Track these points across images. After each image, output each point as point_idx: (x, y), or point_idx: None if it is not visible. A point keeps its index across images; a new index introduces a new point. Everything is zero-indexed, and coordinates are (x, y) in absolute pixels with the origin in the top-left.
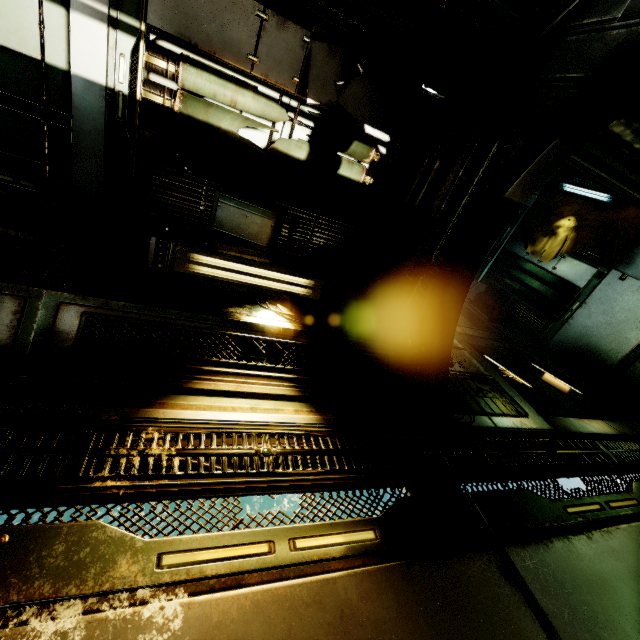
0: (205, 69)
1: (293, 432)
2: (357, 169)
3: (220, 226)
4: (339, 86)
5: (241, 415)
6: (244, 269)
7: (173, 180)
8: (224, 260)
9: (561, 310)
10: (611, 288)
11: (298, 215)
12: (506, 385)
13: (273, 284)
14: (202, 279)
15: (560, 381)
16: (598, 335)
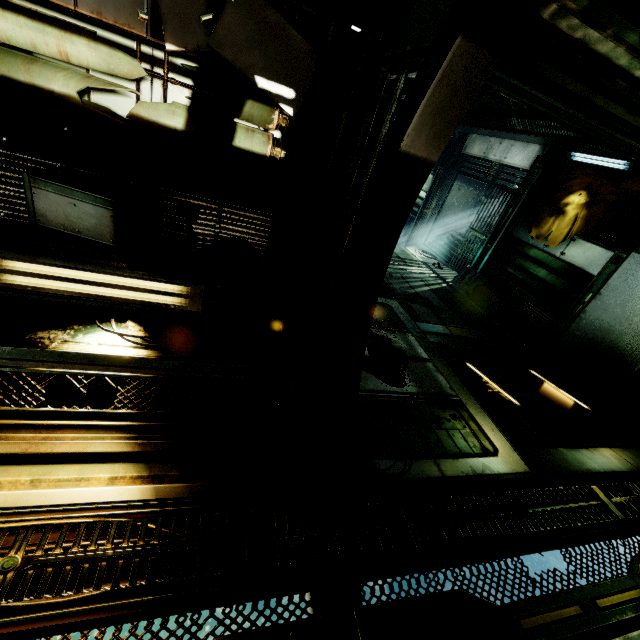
0: (10, 8)
1: (79, 521)
2: (259, 138)
3: (45, 220)
4: (207, 22)
5: (6, 495)
6: (81, 276)
7: (13, 165)
8: (54, 266)
9: (572, 302)
10: (631, 275)
11: (198, 203)
12: (476, 408)
13: (129, 294)
14: (19, 292)
15: (562, 392)
16: (616, 332)
